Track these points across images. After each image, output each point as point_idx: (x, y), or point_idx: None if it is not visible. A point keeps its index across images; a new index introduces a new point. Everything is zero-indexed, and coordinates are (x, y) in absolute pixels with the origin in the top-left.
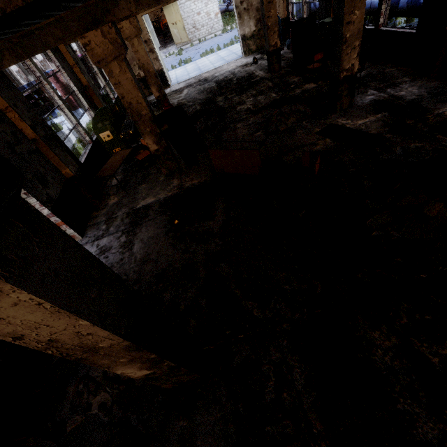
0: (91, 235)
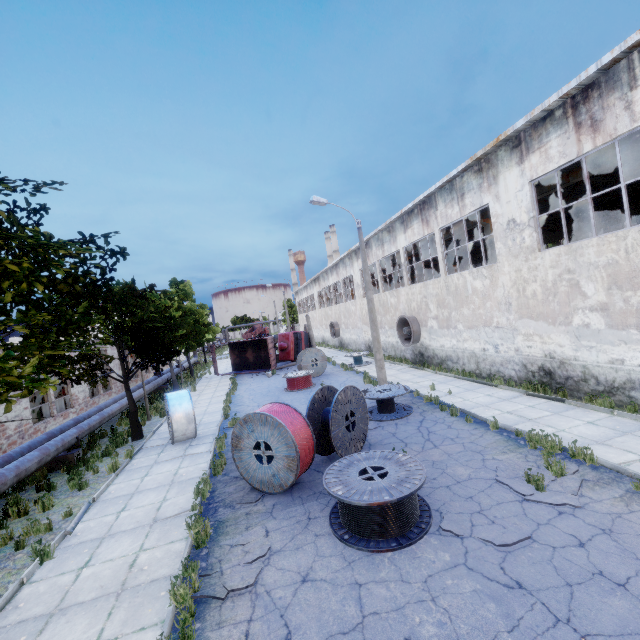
0: None
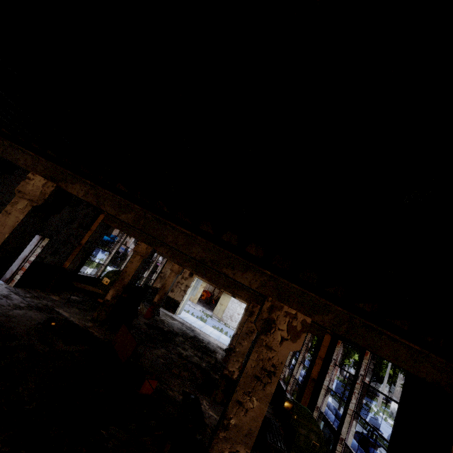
0: (18, 290)
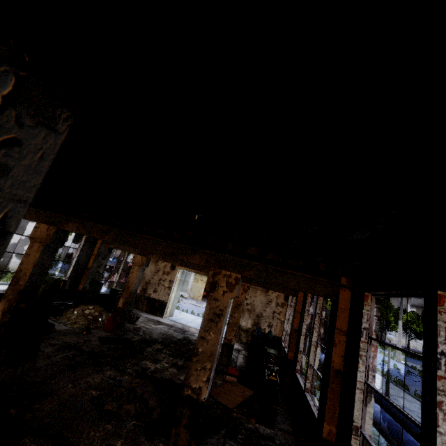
0: None
